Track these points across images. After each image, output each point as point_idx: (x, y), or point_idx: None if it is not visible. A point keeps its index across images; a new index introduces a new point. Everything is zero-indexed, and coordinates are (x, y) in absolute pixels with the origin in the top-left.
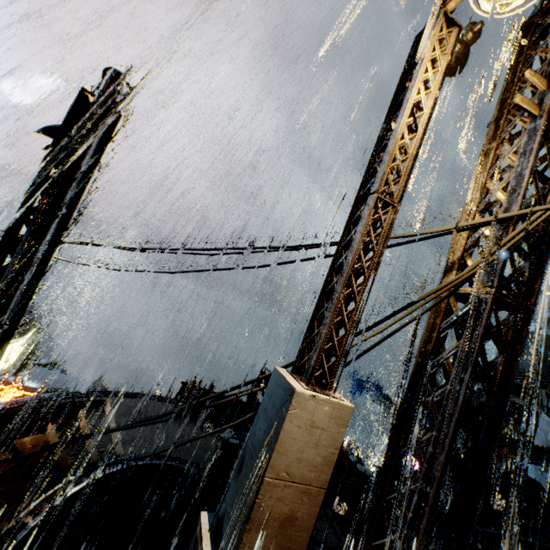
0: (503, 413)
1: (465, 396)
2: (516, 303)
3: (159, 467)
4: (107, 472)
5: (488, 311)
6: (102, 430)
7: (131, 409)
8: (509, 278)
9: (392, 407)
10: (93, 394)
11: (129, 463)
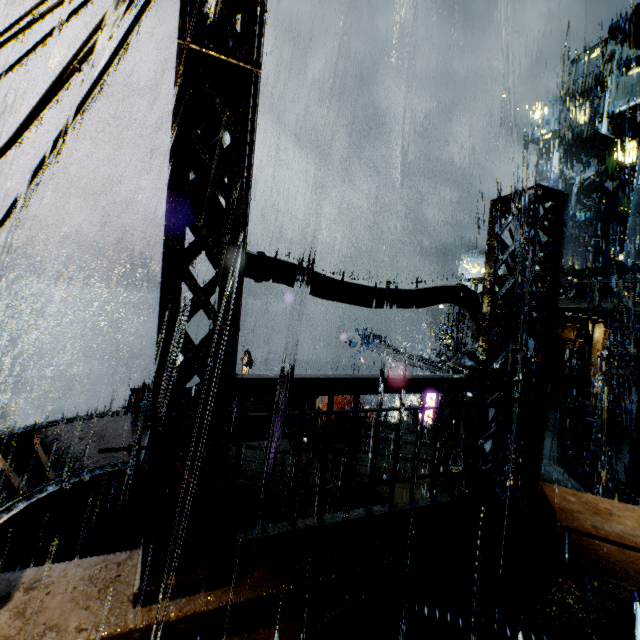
0: (243, 217)
1: (170, 199)
2: (224, 58)
3: (104, 476)
4: (33, 500)
5: (176, 71)
6: (31, 465)
7: (68, 434)
8: (217, 26)
9: (391, 351)
10: (11, 434)
11: (62, 484)
